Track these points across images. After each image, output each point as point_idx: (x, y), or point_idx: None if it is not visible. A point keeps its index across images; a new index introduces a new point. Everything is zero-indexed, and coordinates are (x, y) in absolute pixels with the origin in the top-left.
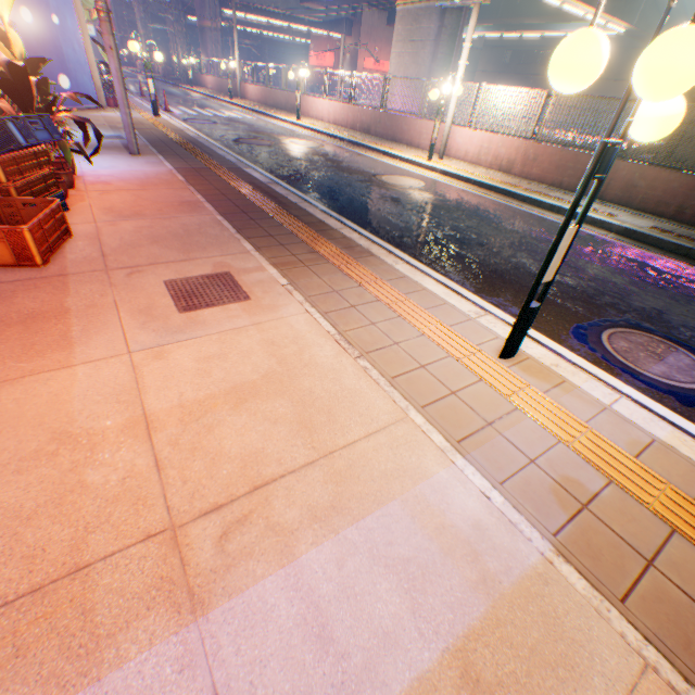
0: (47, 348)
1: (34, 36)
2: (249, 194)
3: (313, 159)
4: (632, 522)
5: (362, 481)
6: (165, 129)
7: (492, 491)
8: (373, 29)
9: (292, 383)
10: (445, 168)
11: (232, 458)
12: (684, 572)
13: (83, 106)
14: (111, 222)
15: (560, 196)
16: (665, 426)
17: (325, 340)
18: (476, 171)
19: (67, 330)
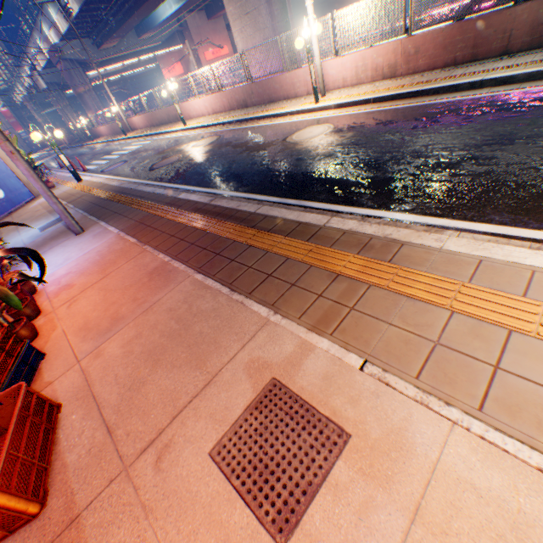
0: None
1: None
2: (204, 226)
3: (221, 152)
4: None
5: None
6: (92, 190)
7: None
8: (199, 29)
9: None
10: (337, 102)
11: None
12: None
13: (21, 204)
14: (93, 350)
15: (464, 70)
16: None
17: None
18: (363, 90)
19: None
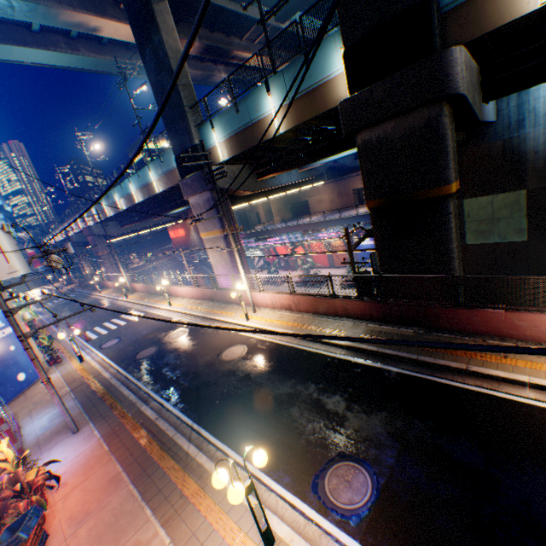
0: None
1: (1, 365)
2: (146, 443)
3: (182, 354)
4: None
5: None
6: (90, 378)
7: None
8: None
9: None
10: (257, 324)
11: None
12: None
13: (35, 381)
14: (74, 532)
15: (318, 321)
16: None
17: None
18: (274, 315)
19: None
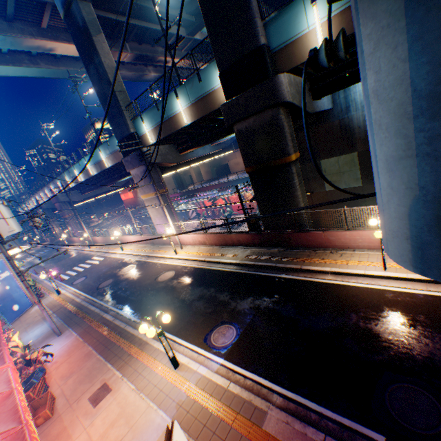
0: (66, 440)
1: (1, 300)
2: (107, 333)
3: (131, 281)
4: (188, 403)
5: (139, 428)
6: (66, 303)
7: (164, 413)
8: None
9: (125, 412)
10: (183, 256)
11: (113, 440)
12: (193, 409)
13: (26, 310)
14: (65, 382)
15: (222, 250)
16: (206, 369)
17: (132, 392)
18: (195, 249)
19: (69, 432)
